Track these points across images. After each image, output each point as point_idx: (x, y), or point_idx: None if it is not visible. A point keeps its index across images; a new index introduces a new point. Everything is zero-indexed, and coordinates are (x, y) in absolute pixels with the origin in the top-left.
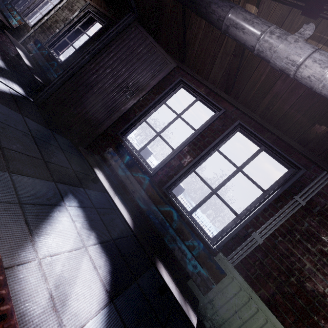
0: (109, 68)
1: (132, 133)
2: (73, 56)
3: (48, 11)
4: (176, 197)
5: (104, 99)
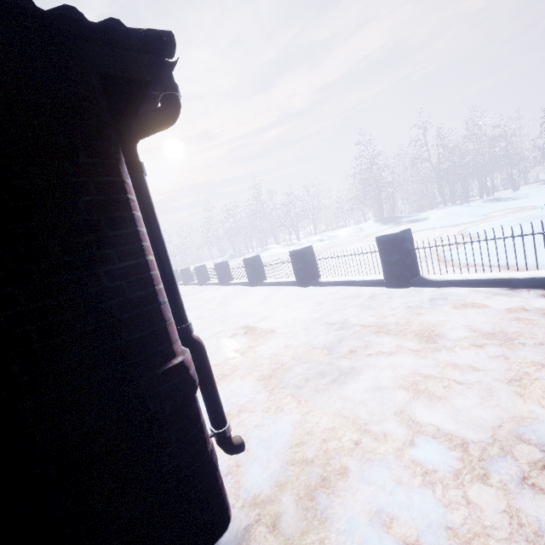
0: None
1: (274, 247)
2: None
3: None
4: None
5: None
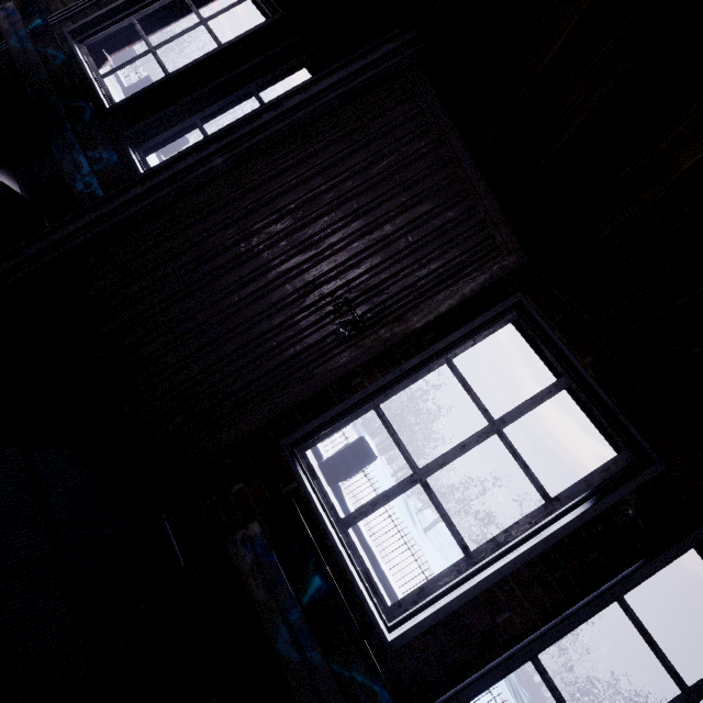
0: (293, 216)
1: None
2: (152, 93)
3: None
4: None
5: (257, 328)
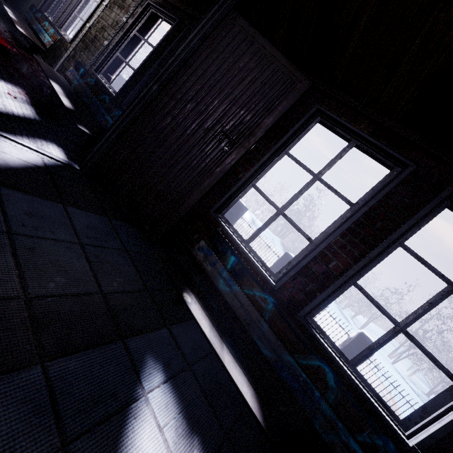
0: (191, 102)
1: None
2: (130, 81)
3: (90, 14)
4: (323, 331)
5: (187, 157)
